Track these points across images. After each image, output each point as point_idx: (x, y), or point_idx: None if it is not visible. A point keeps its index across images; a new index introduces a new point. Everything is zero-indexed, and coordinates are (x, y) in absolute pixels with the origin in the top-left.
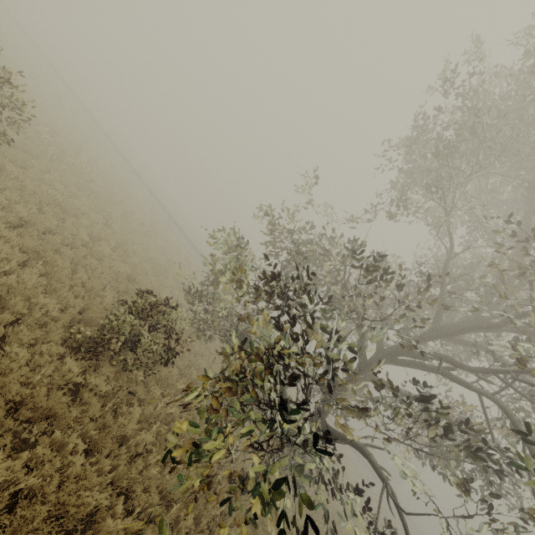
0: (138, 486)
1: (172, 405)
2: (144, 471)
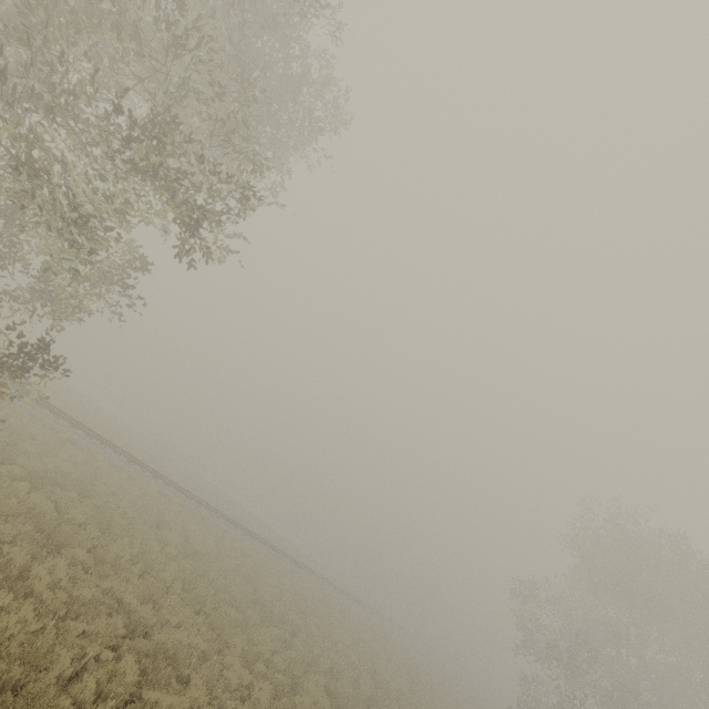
0: None
1: None
2: None
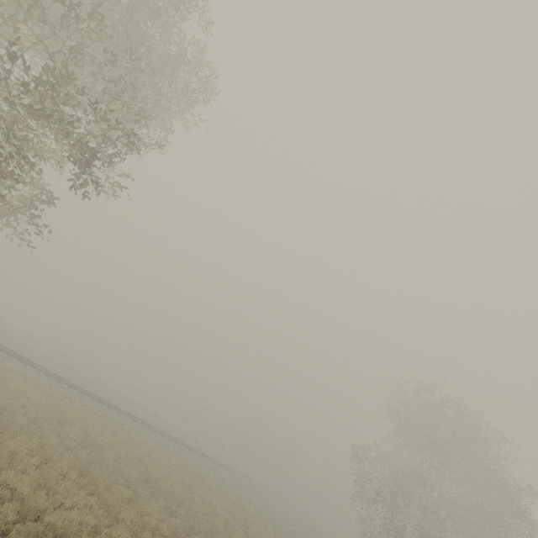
0: None
1: None
2: None
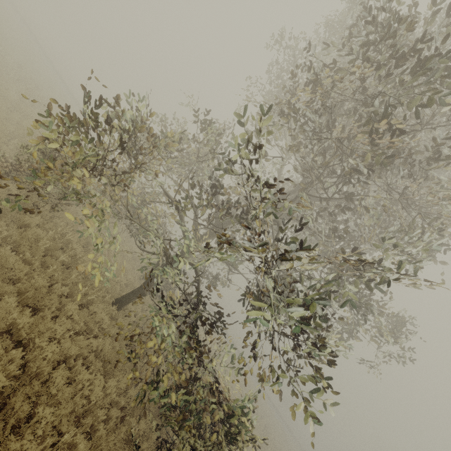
0: (25, 246)
1: (71, 234)
2: (33, 243)
